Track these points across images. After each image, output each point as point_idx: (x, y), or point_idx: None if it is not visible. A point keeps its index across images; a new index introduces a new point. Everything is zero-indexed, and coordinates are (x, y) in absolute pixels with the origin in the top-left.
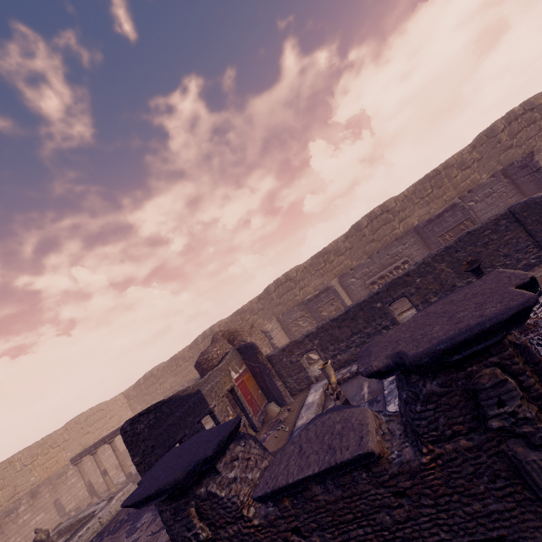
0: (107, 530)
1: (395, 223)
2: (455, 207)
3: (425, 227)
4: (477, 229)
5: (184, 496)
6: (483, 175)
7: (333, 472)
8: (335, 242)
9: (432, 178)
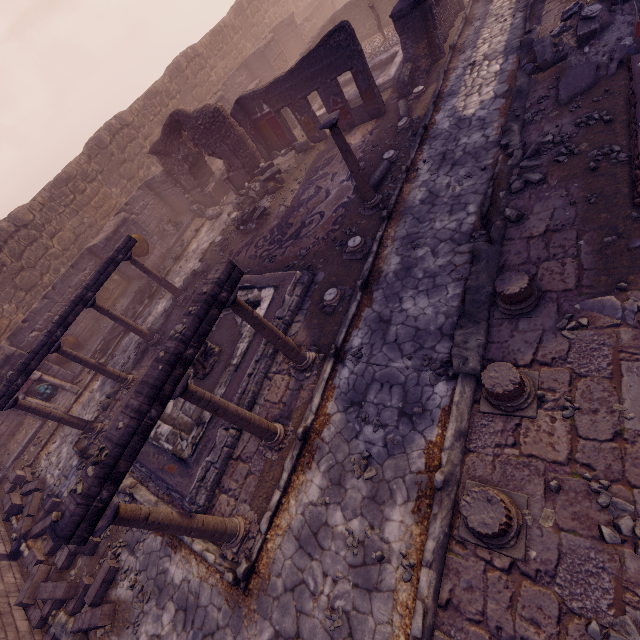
0: (268, 255)
1: (209, 71)
2: (274, 39)
3: (265, 51)
4: (325, 26)
5: None
6: (248, 44)
7: None
8: (163, 82)
9: (220, 33)
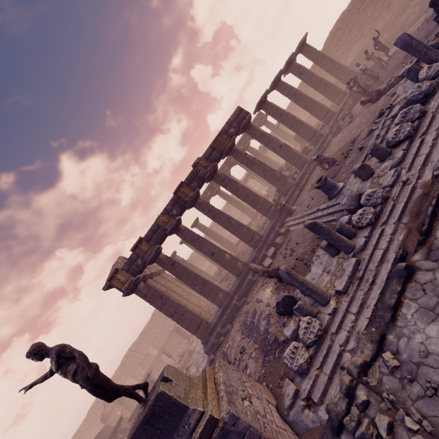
0: None
1: None
2: None
3: None
4: (174, 328)
5: (116, 433)
6: None
7: (136, 409)
8: (147, 325)
9: None
